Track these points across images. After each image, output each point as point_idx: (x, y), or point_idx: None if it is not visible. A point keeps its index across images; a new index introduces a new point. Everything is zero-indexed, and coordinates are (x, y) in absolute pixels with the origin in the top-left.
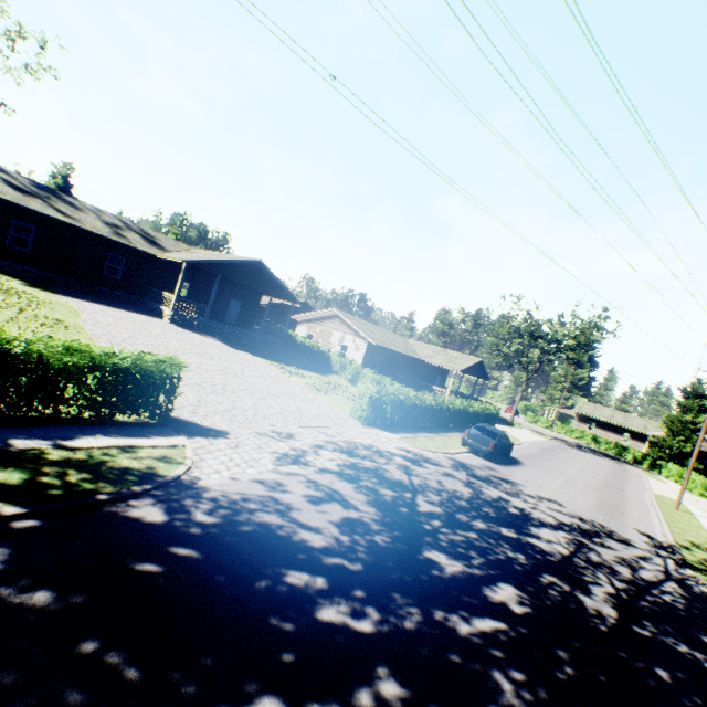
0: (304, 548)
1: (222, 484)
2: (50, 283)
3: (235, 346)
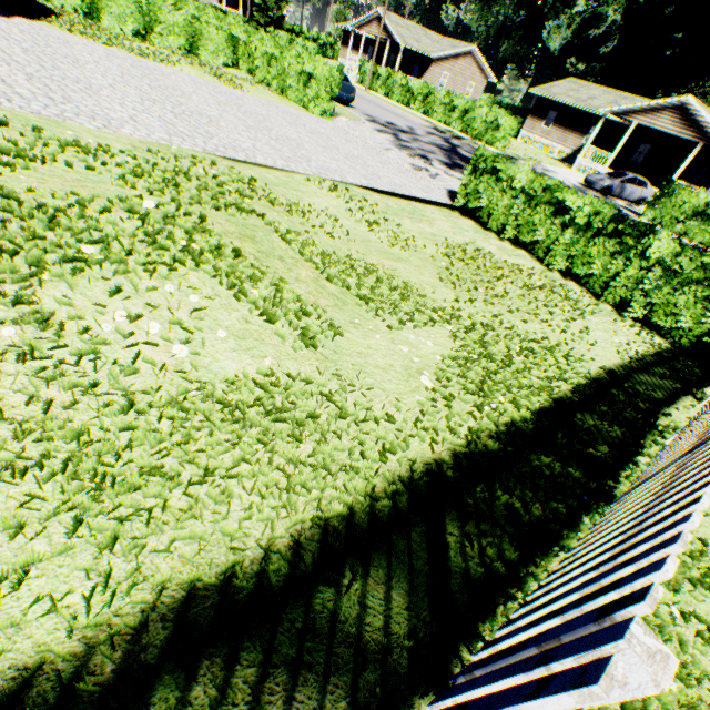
0: None
1: None
2: None
3: None
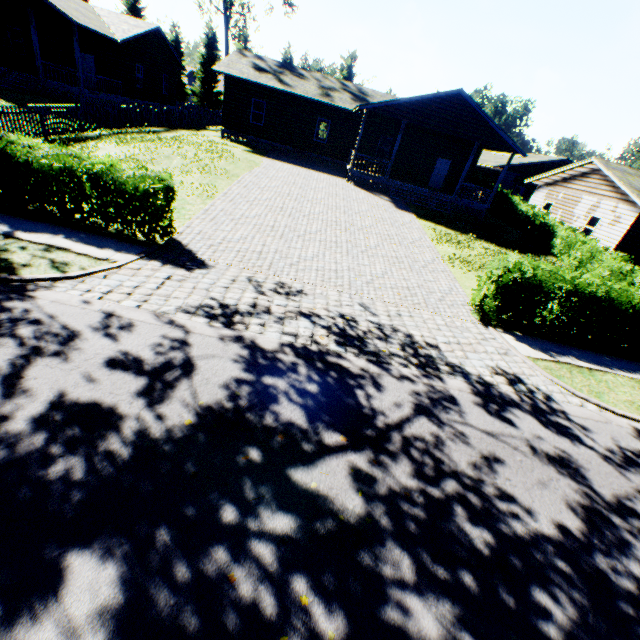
0: None
1: (59, 301)
2: (273, 151)
3: (405, 207)
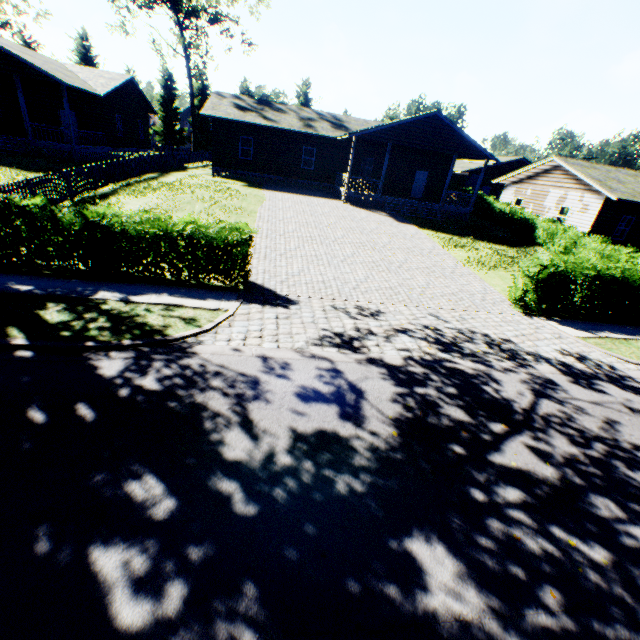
0: (207, 452)
1: (216, 353)
2: (265, 183)
3: (403, 220)
